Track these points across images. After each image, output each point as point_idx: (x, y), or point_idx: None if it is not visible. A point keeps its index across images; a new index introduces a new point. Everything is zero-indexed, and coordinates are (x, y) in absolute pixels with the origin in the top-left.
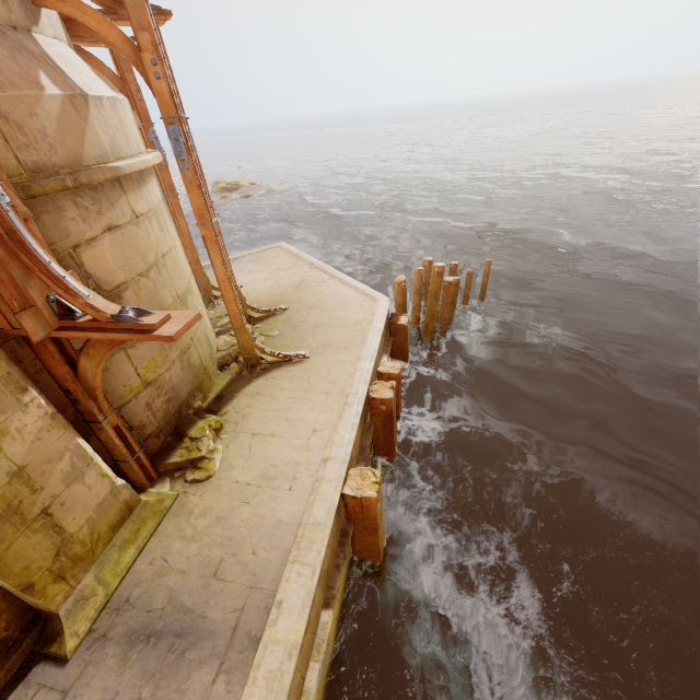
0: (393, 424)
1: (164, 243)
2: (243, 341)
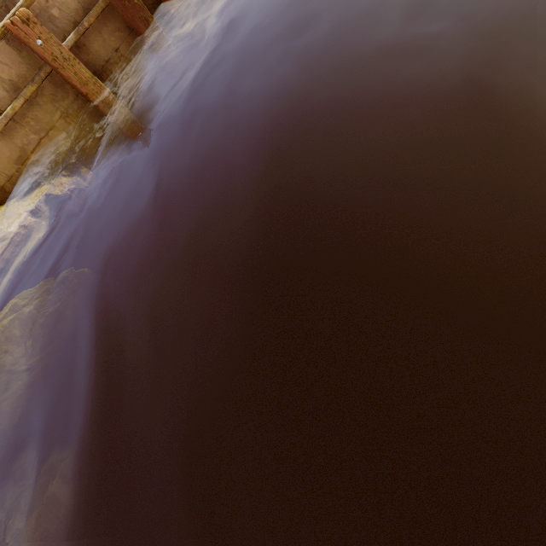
0: None
1: None
2: None
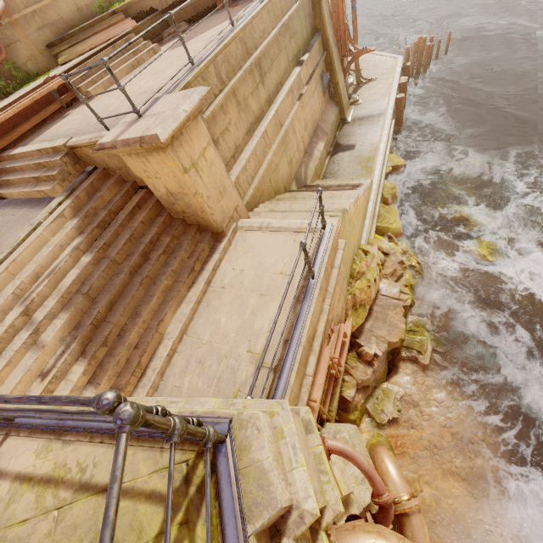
0: (405, 93)
1: None
2: (357, 75)
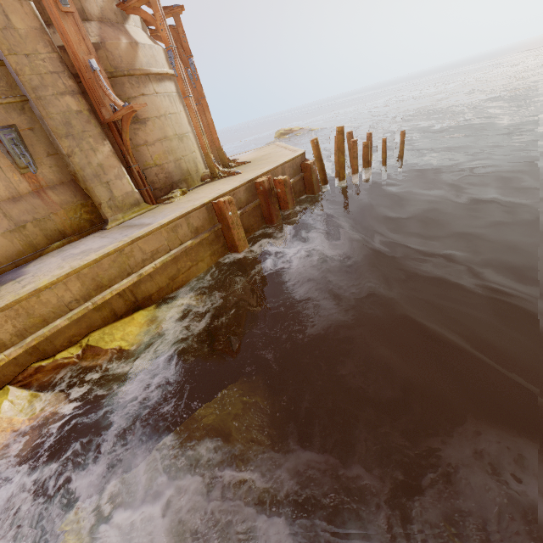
0: (268, 200)
1: (172, 109)
2: (209, 163)
